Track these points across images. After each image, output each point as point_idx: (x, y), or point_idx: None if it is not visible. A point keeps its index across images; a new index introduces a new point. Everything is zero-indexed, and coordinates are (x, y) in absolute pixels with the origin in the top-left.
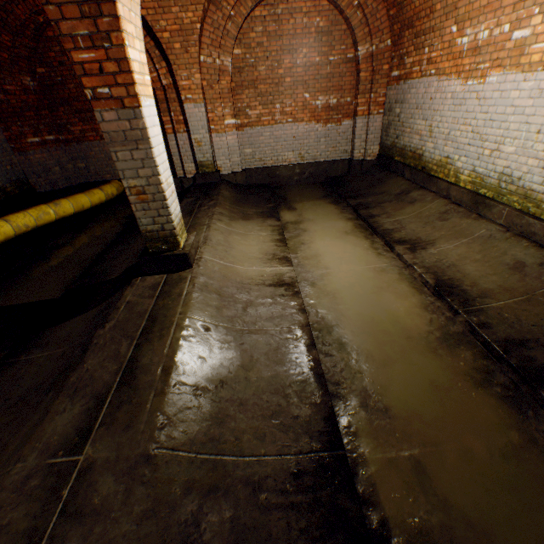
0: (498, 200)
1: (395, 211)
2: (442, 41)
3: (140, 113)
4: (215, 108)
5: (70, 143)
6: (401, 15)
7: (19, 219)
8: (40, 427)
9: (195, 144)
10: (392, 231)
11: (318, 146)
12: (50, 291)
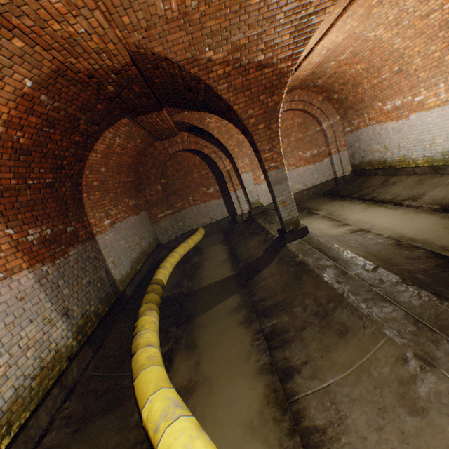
0: (447, 164)
1: (386, 190)
2: (374, 110)
3: (284, 169)
4: (255, 172)
5: (175, 213)
6: (343, 106)
7: (179, 251)
8: (320, 276)
9: (248, 193)
10: (393, 198)
11: (313, 176)
12: (226, 273)
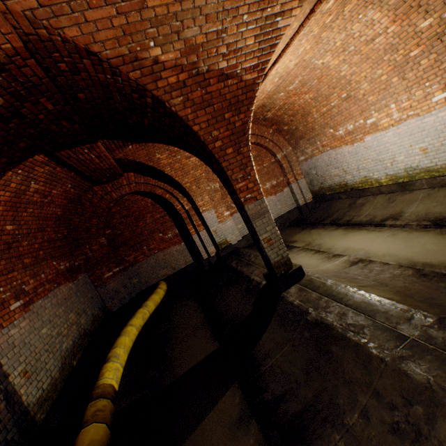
0: (413, 179)
1: (358, 212)
2: (326, 136)
3: (263, 200)
4: (217, 209)
5: (127, 268)
6: (294, 136)
7: (136, 322)
8: (365, 347)
9: (213, 233)
10: (371, 219)
11: (276, 207)
12: (207, 347)
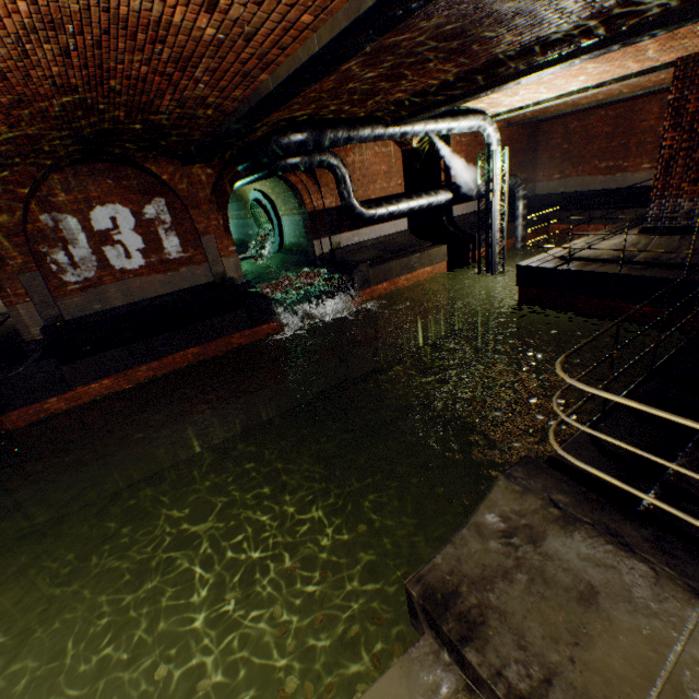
0: None
1: None
2: None
3: None
4: None
5: None
6: None
7: None
8: None
9: None
10: None
11: None
12: None
